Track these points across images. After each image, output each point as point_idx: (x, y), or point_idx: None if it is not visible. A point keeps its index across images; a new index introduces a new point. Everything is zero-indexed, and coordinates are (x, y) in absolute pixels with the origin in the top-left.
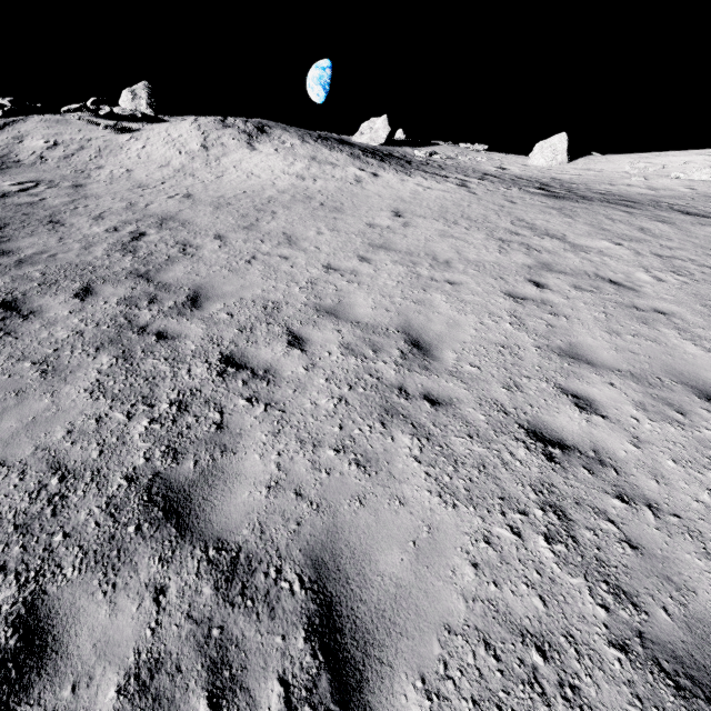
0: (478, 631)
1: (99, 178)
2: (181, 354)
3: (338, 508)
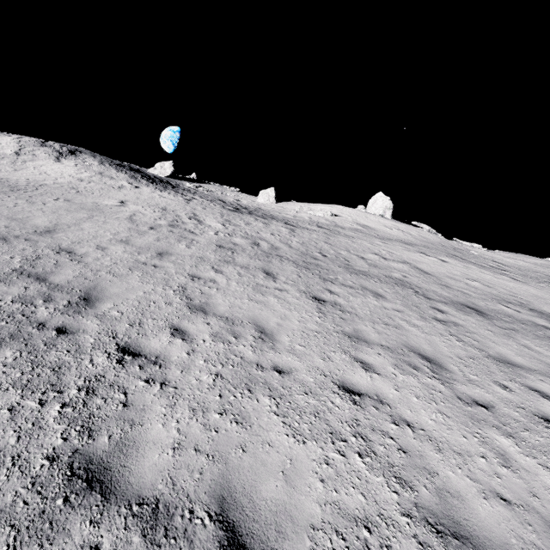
0: None
1: None
2: None
3: None
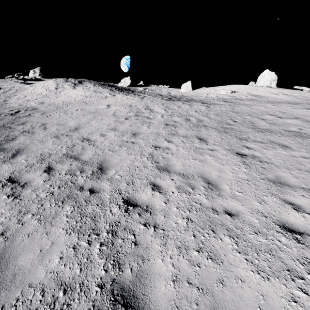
0: (41, 153)
1: (14, 98)
2: (13, 130)
3: (30, 145)
